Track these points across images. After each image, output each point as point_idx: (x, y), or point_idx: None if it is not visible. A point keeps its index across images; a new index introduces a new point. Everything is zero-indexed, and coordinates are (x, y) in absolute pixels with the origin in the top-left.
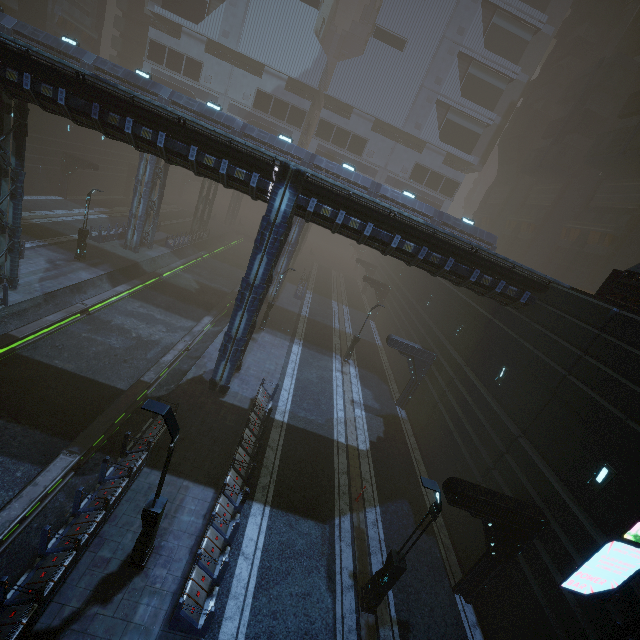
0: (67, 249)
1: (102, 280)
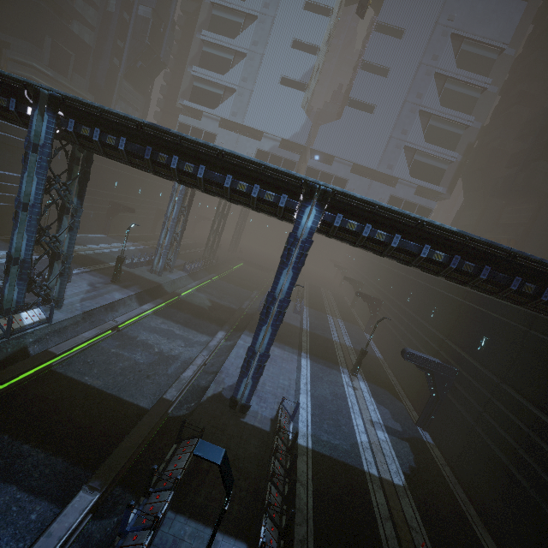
0: (105, 274)
1: (131, 299)
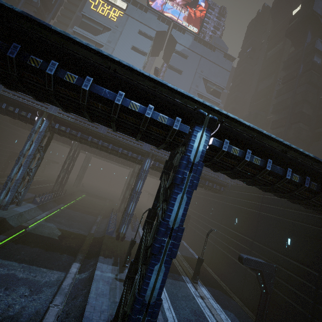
0: None
1: None
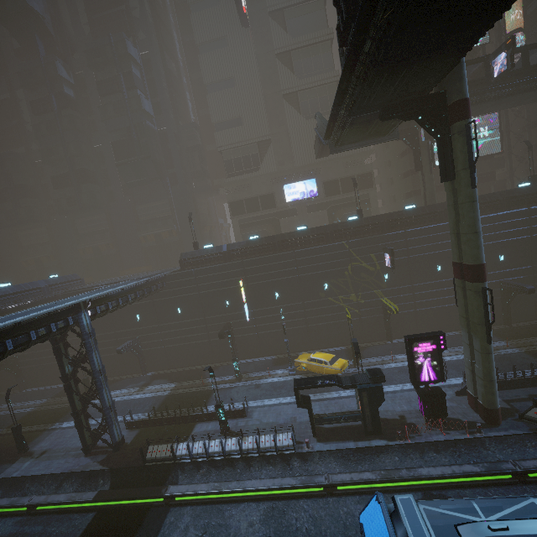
0: None
1: None
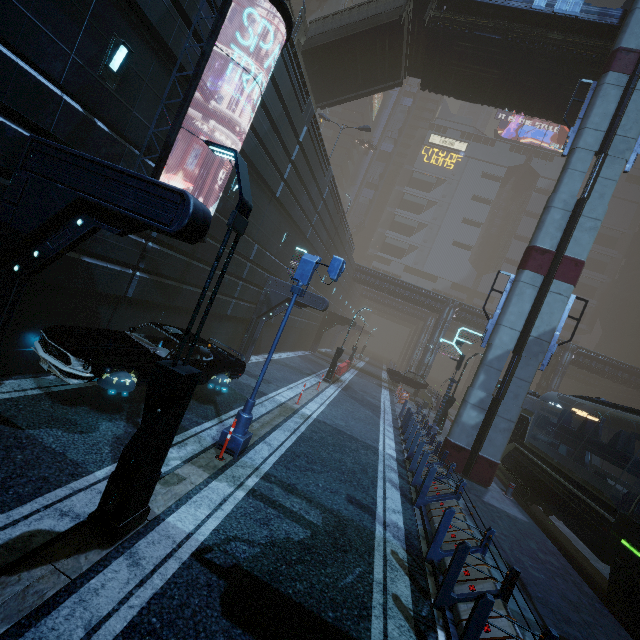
0: None
1: None
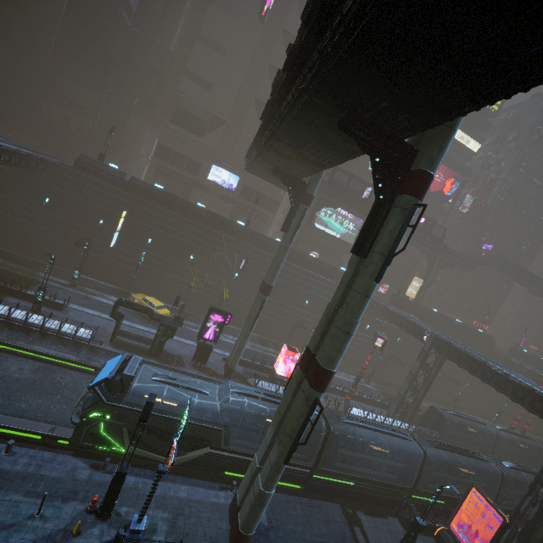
0: None
1: None
